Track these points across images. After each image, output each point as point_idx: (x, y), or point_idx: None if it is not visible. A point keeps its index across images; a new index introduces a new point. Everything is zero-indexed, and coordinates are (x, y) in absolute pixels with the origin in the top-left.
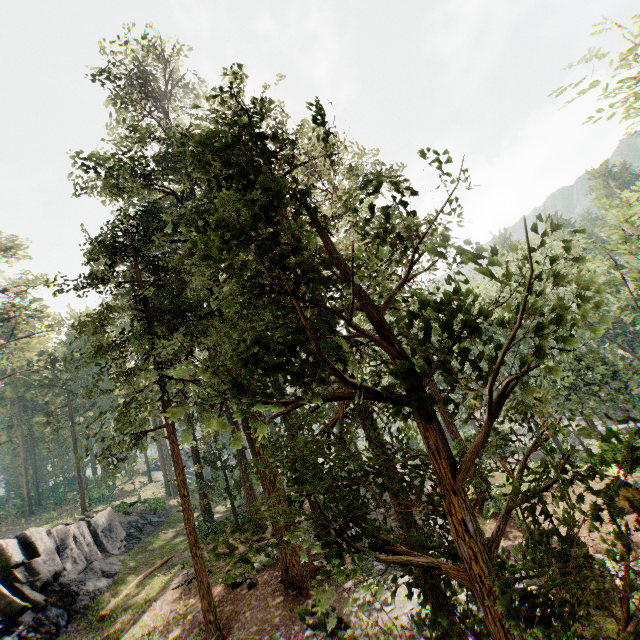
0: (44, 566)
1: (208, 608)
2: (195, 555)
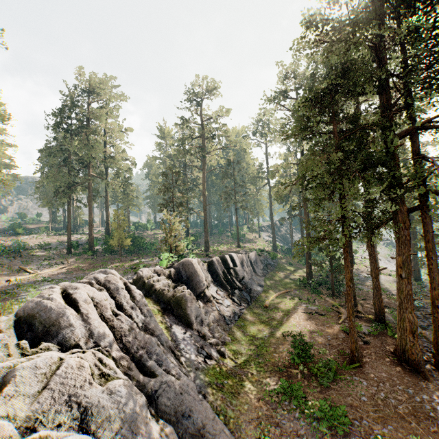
0: (239, 272)
1: (354, 349)
2: (351, 320)
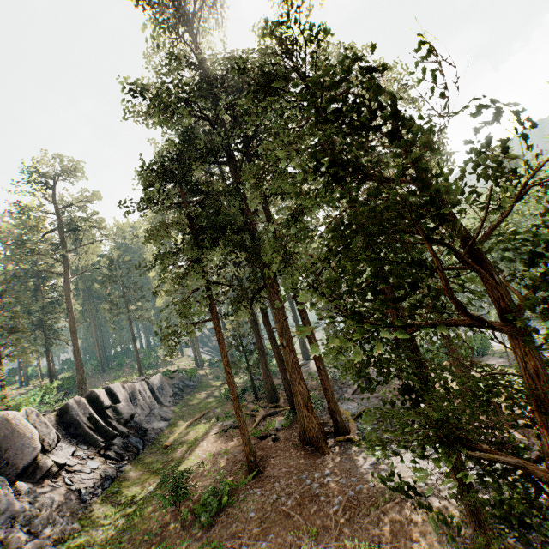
0: (124, 409)
1: (249, 453)
2: (239, 416)
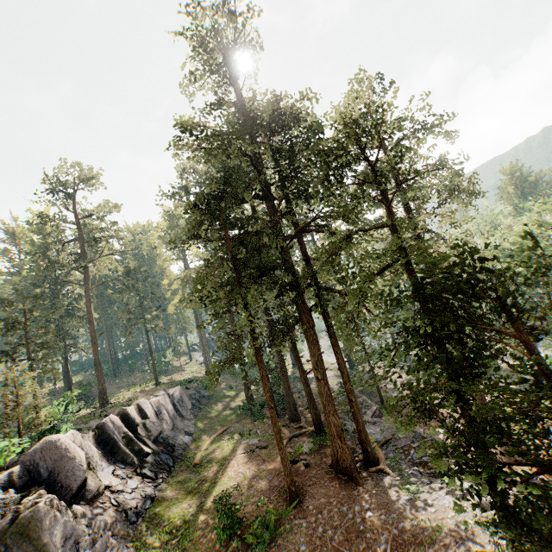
0: (153, 426)
1: (291, 483)
2: (281, 448)
